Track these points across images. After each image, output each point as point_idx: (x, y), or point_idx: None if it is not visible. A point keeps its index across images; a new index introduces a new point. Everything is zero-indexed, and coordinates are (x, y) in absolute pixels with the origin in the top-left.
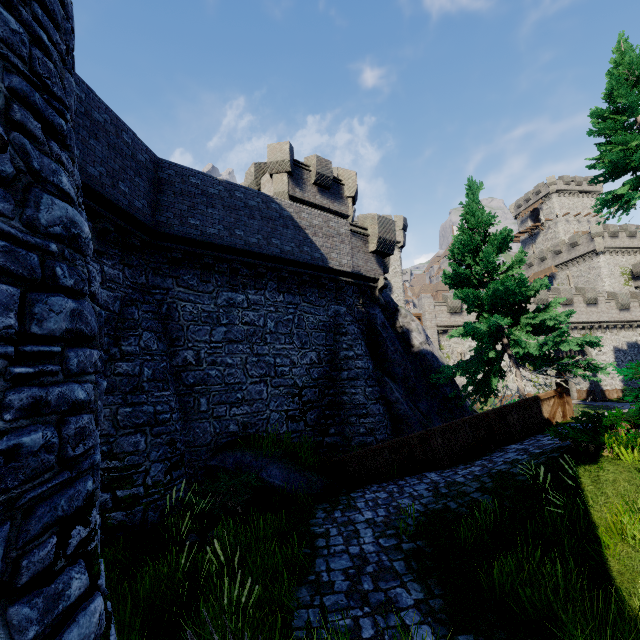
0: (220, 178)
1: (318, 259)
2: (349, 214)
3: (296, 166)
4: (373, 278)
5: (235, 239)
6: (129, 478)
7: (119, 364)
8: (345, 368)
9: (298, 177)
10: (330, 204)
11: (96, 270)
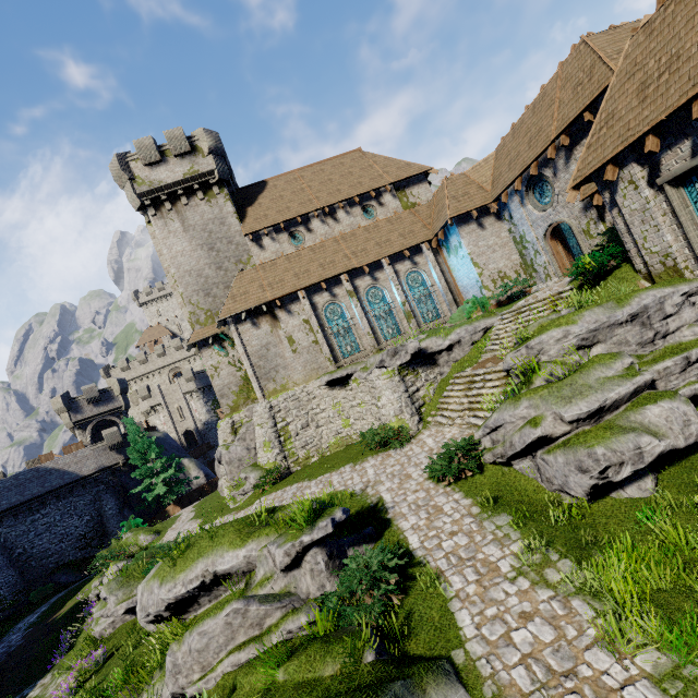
0: (6, 478)
1: (74, 477)
2: (122, 404)
3: (73, 402)
4: (115, 464)
5: (23, 498)
6: (1, 603)
7: None
8: (105, 517)
9: (77, 407)
10: (106, 408)
11: None
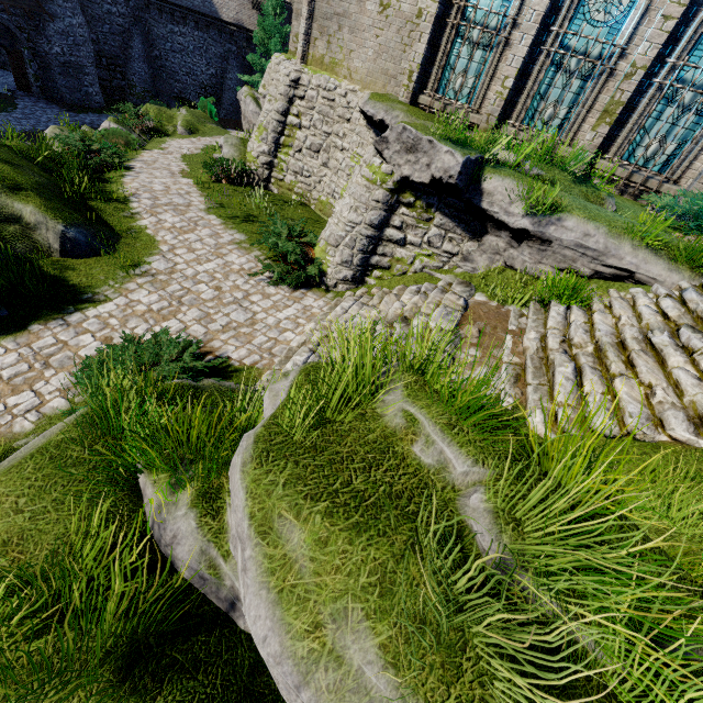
0: None
1: (213, 12)
2: None
3: None
4: (253, 31)
5: None
6: (132, 88)
7: (129, 50)
8: (224, 83)
9: None
10: None
11: (116, 11)
